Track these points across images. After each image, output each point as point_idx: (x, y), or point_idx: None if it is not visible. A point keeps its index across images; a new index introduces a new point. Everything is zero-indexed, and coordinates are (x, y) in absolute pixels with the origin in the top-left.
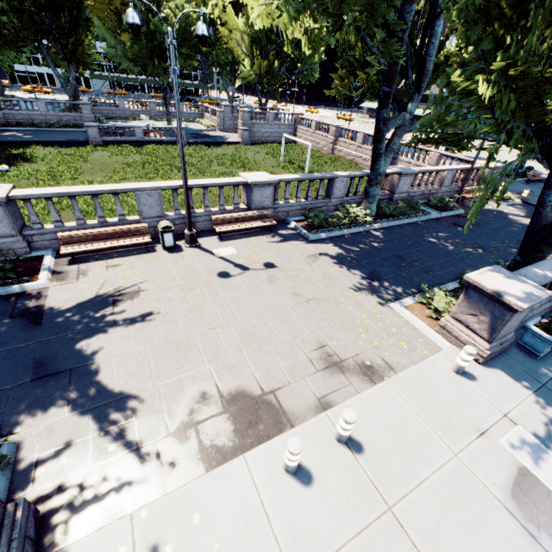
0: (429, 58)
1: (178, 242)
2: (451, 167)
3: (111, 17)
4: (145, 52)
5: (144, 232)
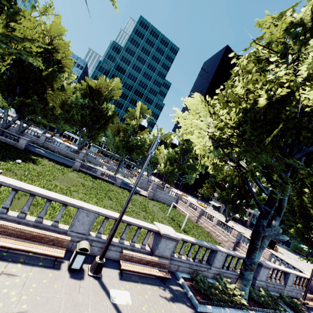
0: (283, 199)
1: (84, 265)
2: (291, 271)
3: (116, 131)
4: (122, 145)
5: (63, 244)
